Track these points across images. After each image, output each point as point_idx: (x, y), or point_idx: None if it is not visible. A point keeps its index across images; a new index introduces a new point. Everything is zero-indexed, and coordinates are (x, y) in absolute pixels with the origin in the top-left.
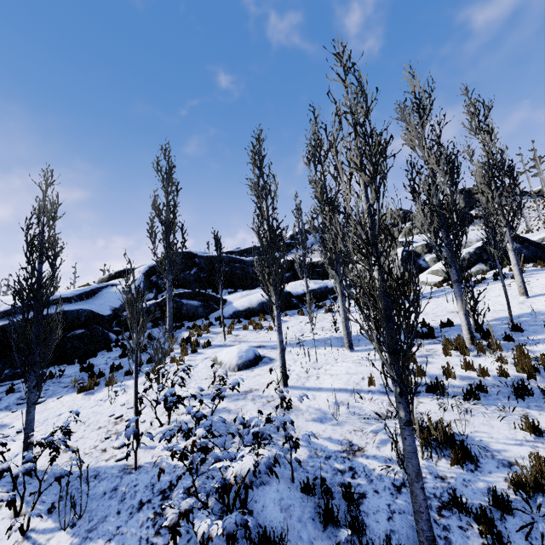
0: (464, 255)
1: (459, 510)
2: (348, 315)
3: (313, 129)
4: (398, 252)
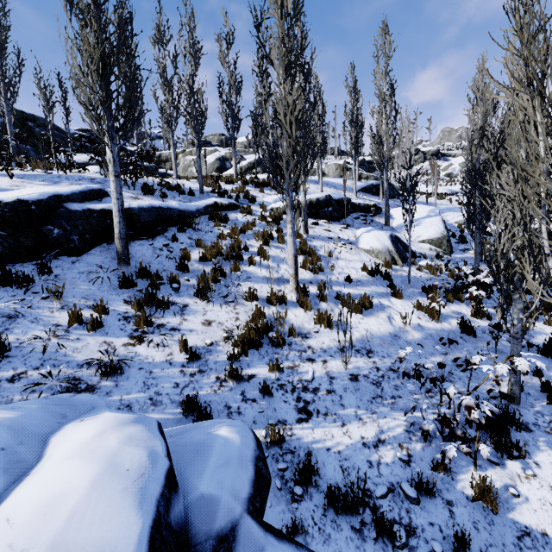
0: (252, 160)
1: (213, 193)
2: (177, 159)
3: (159, 17)
4: (214, 153)
